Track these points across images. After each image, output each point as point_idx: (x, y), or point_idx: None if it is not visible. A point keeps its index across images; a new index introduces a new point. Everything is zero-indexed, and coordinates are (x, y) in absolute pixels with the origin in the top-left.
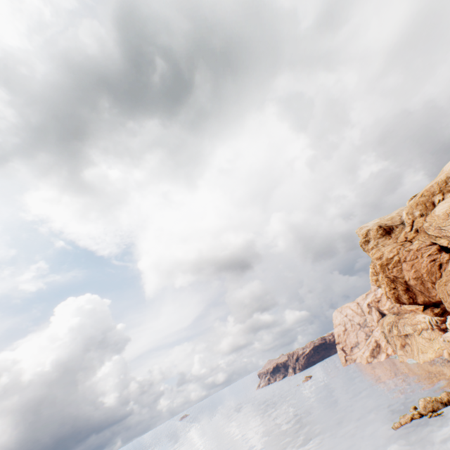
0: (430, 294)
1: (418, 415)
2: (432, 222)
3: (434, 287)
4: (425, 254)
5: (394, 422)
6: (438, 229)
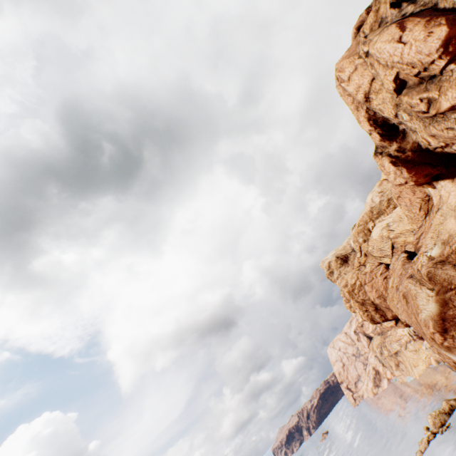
0: None
1: (432, 436)
2: (373, 245)
3: None
4: (378, 273)
5: (415, 453)
6: (379, 250)
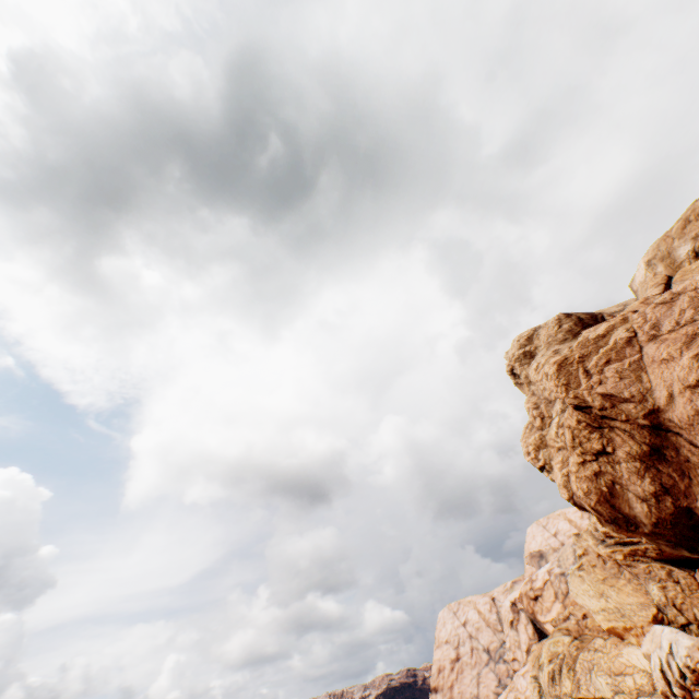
0: None
1: None
2: None
3: None
4: None
5: None
6: None
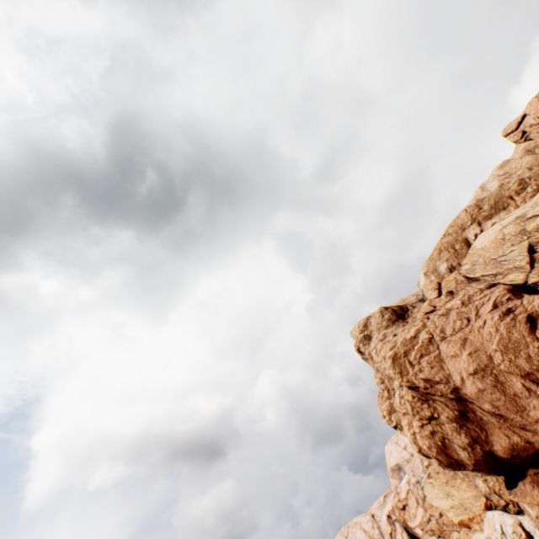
0: (526, 418)
1: None
2: (476, 259)
3: (533, 388)
4: (485, 306)
5: None
6: (493, 263)
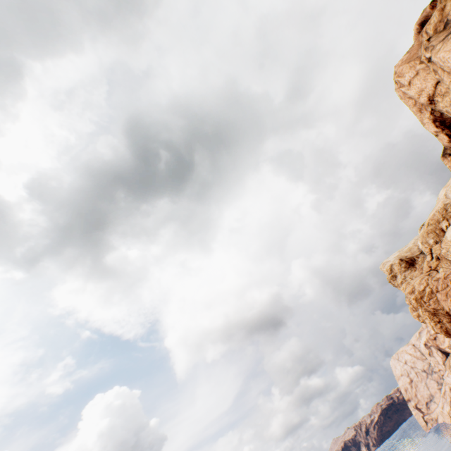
0: None
1: None
2: (447, 248)
3: None
4: None
5: None
6: None
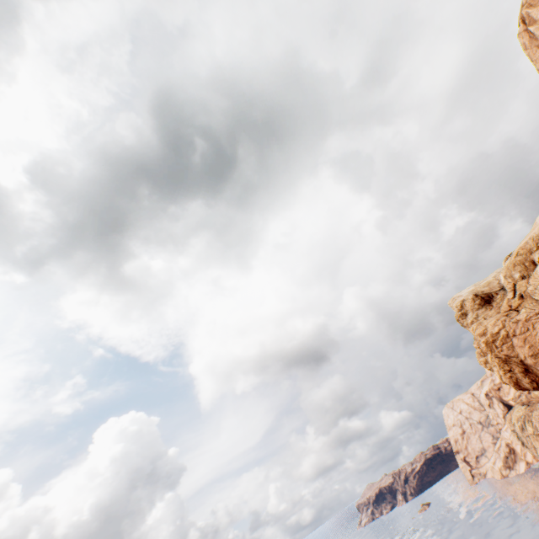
0: None
1: None
2: (536, 285)
3: None
4: (537, 324)
5: None
6: None
